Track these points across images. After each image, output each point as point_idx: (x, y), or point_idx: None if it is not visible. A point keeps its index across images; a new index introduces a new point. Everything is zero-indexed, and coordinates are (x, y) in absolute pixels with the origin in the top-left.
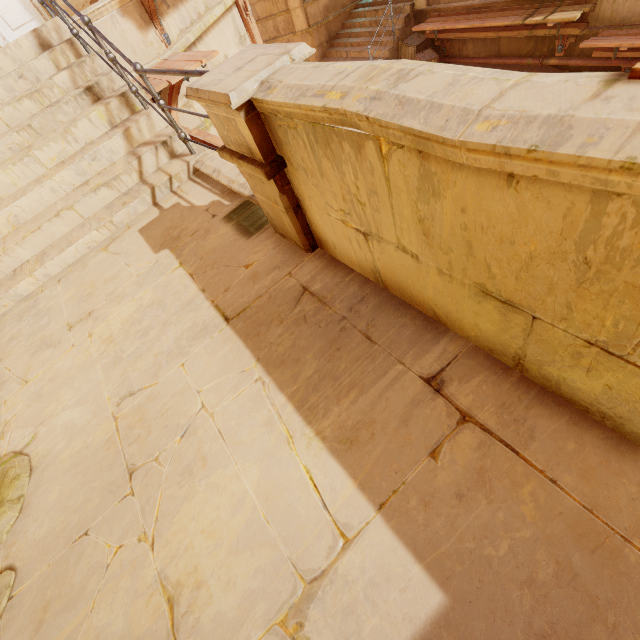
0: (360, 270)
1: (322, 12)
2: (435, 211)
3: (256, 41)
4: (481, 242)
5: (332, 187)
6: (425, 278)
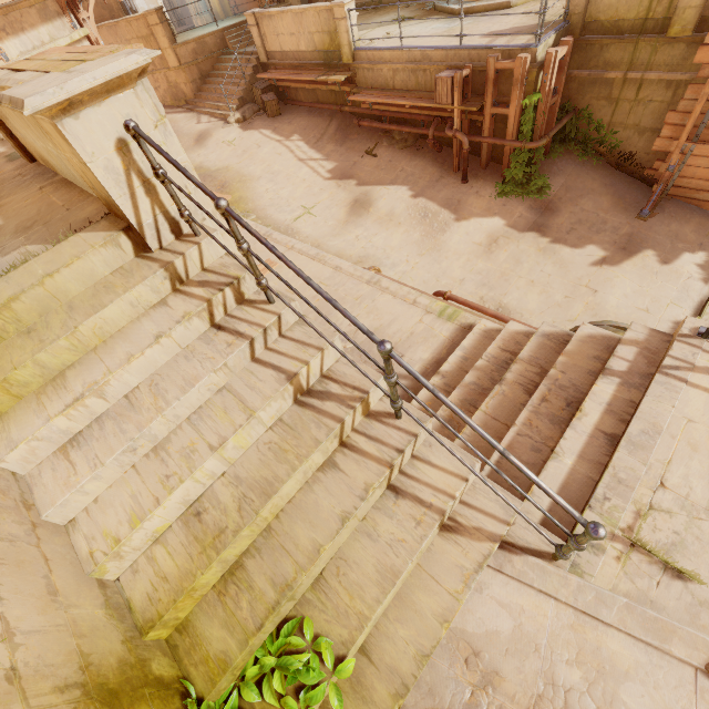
0: (44, 164)
1: (192, 54)
2: (7, 111)
3: None
4: (15, 119)
5: (2, 115)
6: (37, 148)
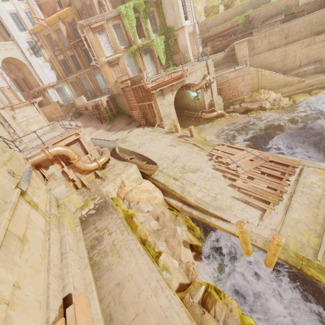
0: None
1: (65, 108)
2: None
3: (40, 113)
4: None
5: None
6: None
